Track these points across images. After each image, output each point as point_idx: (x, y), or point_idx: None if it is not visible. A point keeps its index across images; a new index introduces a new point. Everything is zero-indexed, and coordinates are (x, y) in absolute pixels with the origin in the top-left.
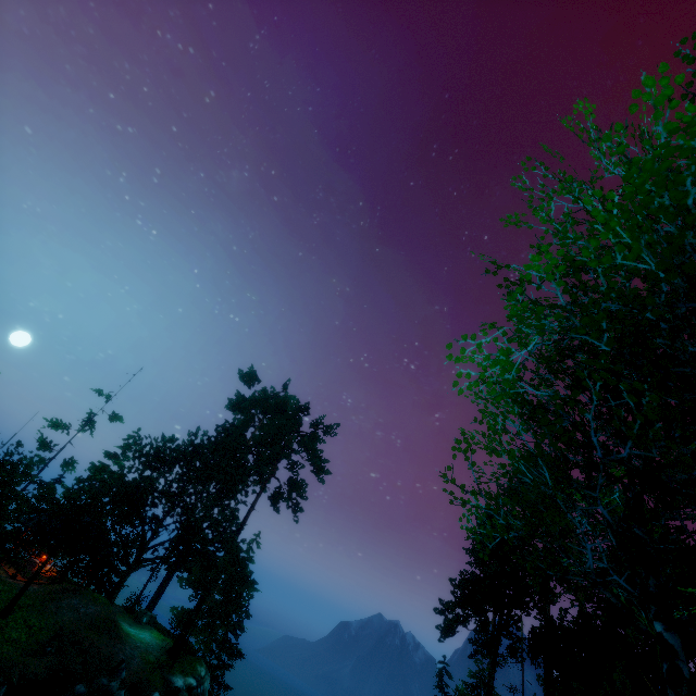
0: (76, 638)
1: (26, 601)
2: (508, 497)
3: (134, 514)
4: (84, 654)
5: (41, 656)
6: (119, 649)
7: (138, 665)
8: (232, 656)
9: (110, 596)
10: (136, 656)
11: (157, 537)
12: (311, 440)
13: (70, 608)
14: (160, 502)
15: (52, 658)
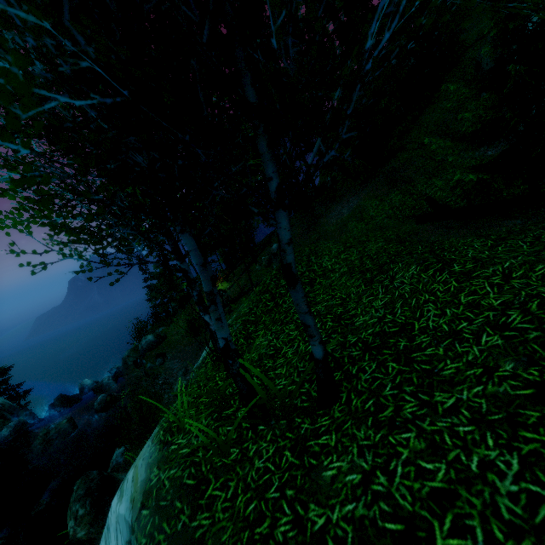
0: None
1: None
2: (73, 242)
3: None
4: None
5: None
6: None
7: None
8: (2, 375)
9: None
10: None
11: None
12: None
13: None
14: None
15: None
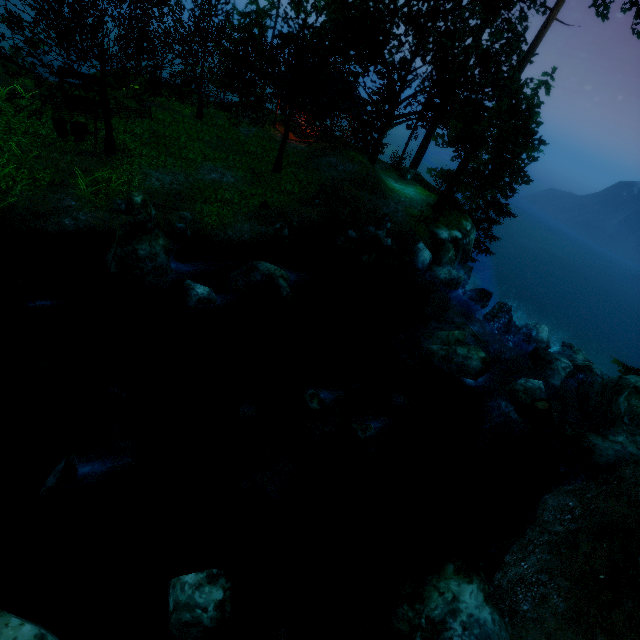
0: (340, 193)
1: (294, 159)
2: None
3: (375, 59)
4: (349, 207)
5: (312, 206)
6: (382, 204)
7: (402, 218)
8: (499, 215)
9: (371, 155)
10: (400, 210)
11: (406, 87)
12: None
13: (329, 166)
14: (407, 40)
15: (322, 209)
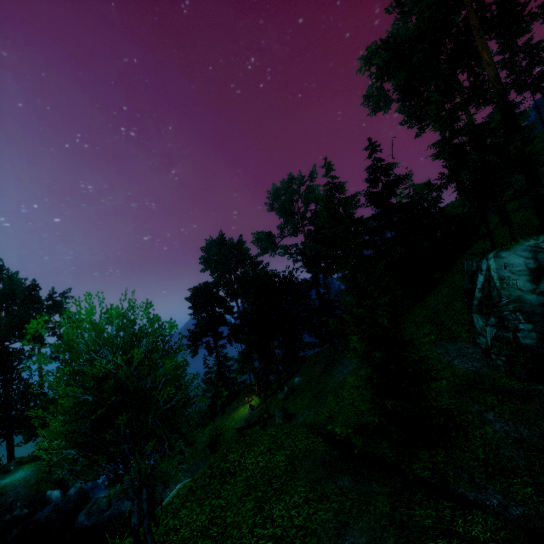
0: None
1: None
2: None
3: None
4: None
5: None
6: (5, 499)
7: (26, 492)
8: None
9: None
10: (21, 490)
11: None
12: (57, 307)
13: None
14: None
15: None
